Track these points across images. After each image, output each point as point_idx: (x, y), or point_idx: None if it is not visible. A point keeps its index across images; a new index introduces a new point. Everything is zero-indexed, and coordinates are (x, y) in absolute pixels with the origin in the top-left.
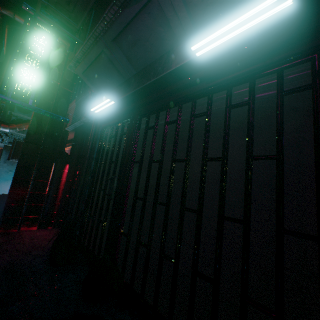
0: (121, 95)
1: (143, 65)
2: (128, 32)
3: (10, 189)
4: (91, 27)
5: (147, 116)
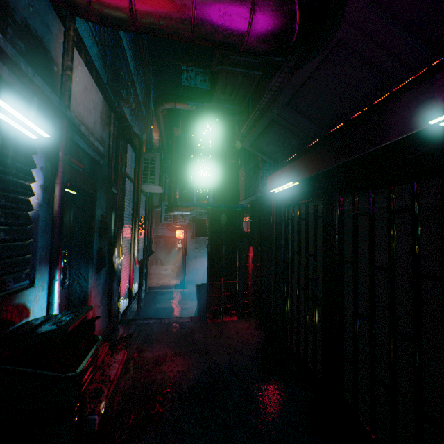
0: (308, 173)
1: (330, 118)
2: (304, 90)
3: (208, 281)
4: (252, 95)
5: (353, 196)
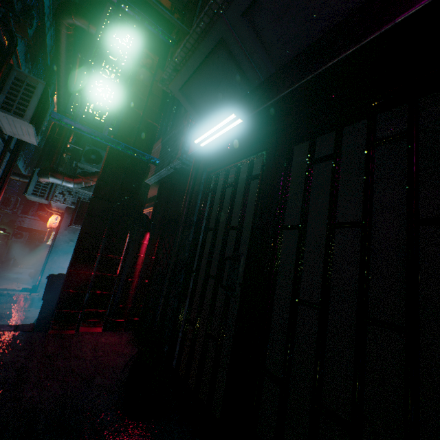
0: (257, 106)
1: (293, 53)
2: None
3: (69, 267)
4: (201, 6)
5: (311, 138)
